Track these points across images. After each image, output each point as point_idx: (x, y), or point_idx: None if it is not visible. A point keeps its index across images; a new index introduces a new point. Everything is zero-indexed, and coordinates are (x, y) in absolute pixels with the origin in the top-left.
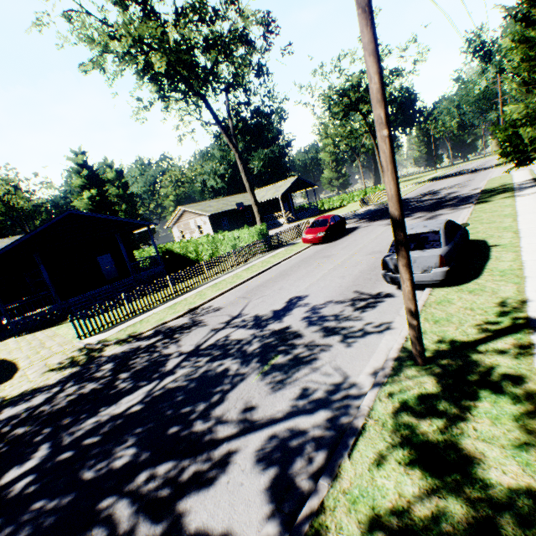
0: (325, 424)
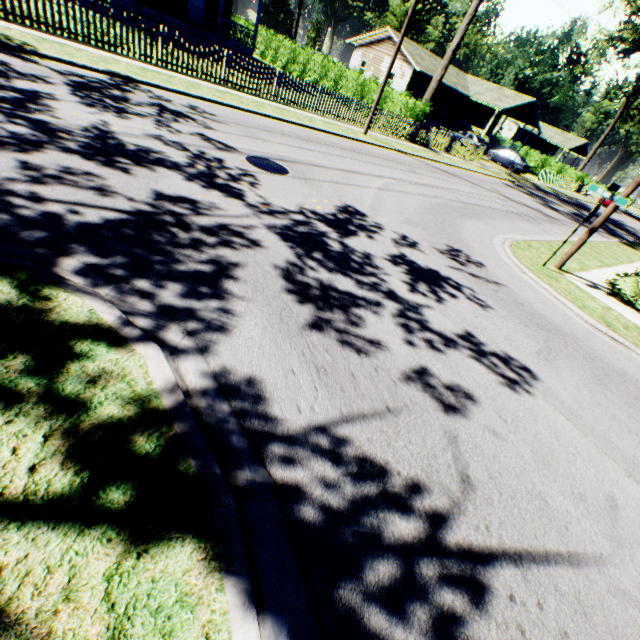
0: None
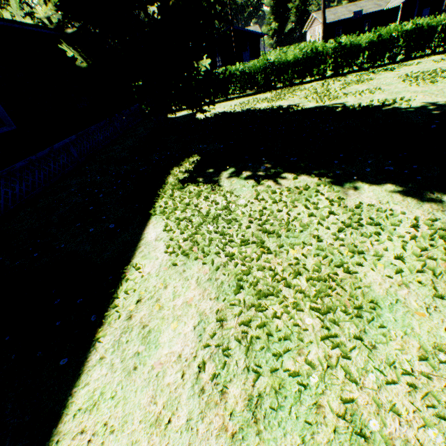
0: None
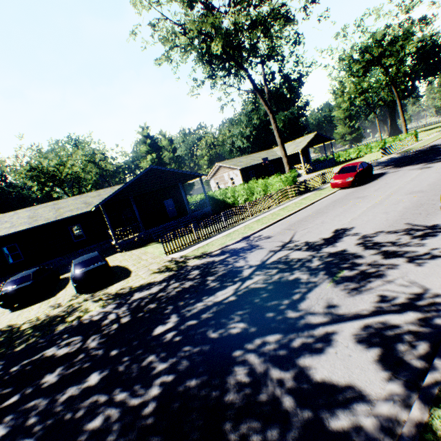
0: (417, 322)
